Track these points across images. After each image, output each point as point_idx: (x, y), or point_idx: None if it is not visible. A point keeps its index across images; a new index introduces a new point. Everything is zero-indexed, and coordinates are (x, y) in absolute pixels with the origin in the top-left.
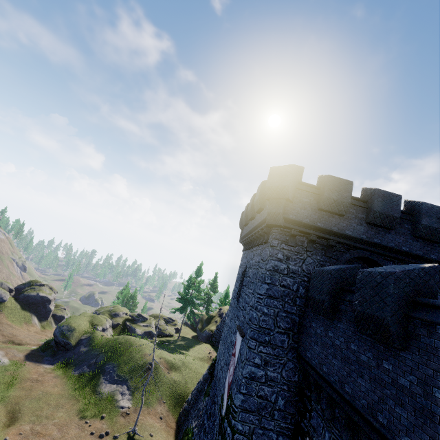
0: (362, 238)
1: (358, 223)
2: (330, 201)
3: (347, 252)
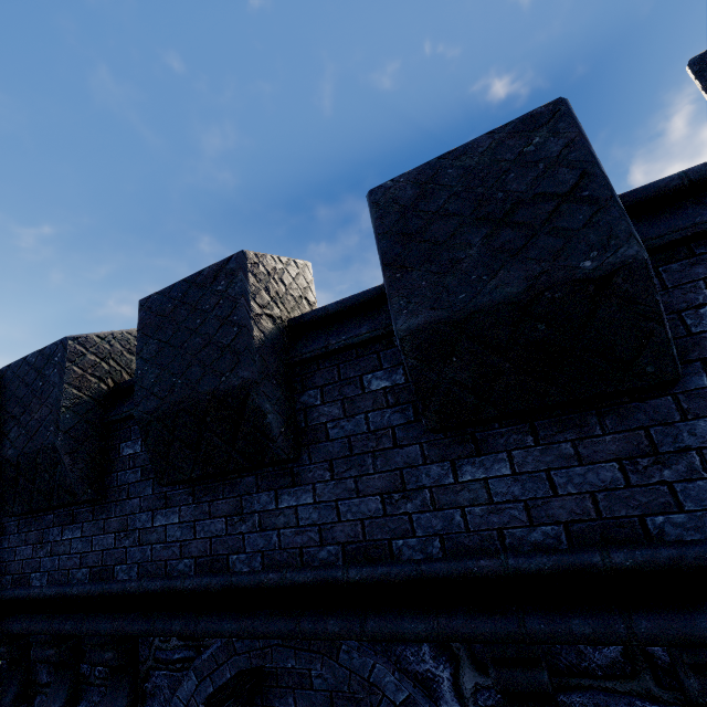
0: (170, 583)
1: (157, 501)
2: (8, 476)
3: (192, 662)
